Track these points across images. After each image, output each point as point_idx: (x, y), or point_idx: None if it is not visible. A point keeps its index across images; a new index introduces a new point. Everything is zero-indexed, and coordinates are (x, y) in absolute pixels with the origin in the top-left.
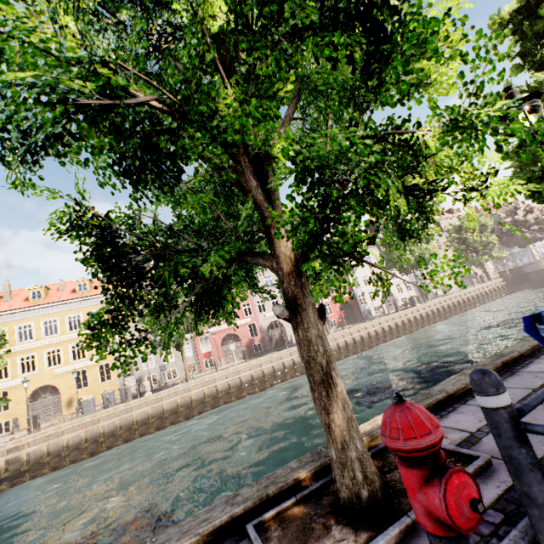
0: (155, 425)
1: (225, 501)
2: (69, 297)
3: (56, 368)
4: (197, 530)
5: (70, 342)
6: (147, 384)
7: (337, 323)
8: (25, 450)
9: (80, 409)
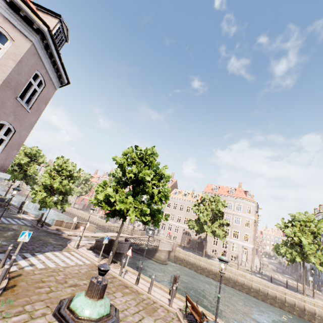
0: None
1: None
2: None
3: None
4: None
5: None
6: None
7: None
8: None
9: None
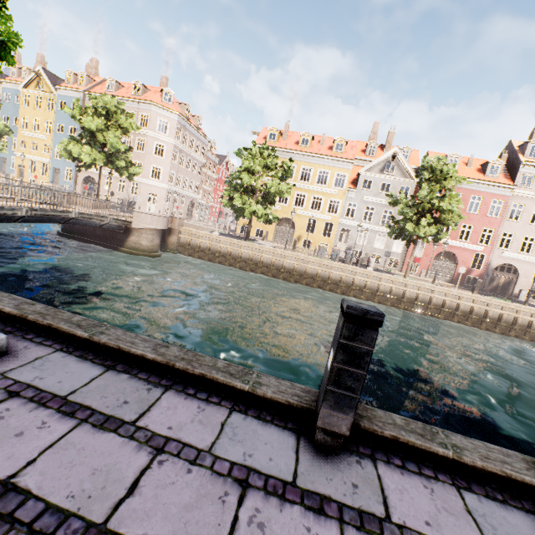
0: (366, 295)
1: None
2: (325, 153)
3: (298, 209)
4: None
5: (314, 193)
6: (372, 261)
7: None
8: (285, 260)
9: (305, 248)
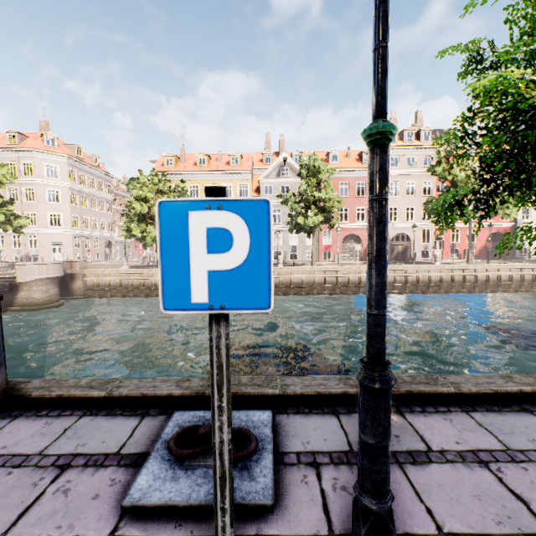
0: (283, 291)
1: (500, 377)
2: (224, 169)
3: None
4: (490, 387)
5: None
6: (281, 258)
7: (475, 254)
8: None
9: None
